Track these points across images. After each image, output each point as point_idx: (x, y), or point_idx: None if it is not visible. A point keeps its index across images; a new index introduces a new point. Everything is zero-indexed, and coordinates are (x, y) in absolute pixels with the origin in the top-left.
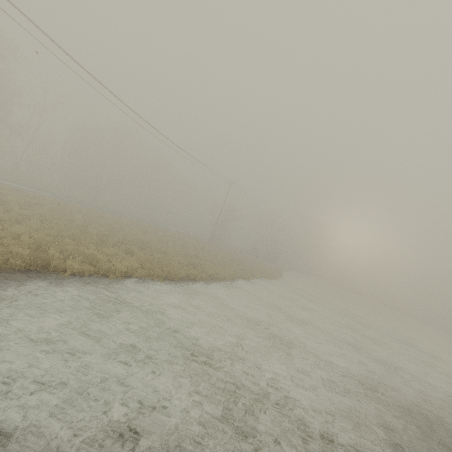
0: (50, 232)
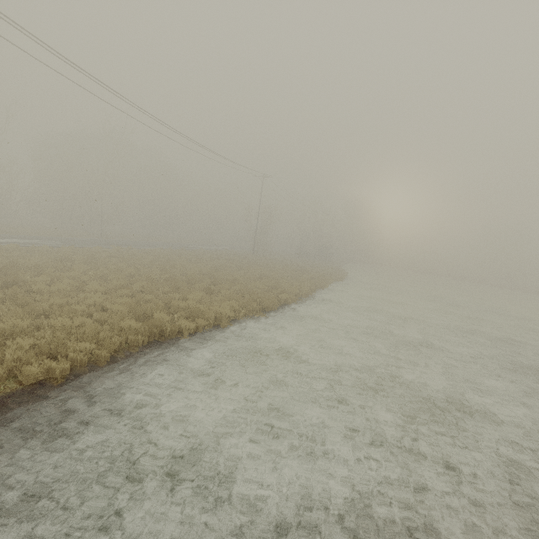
0: (122, 291)
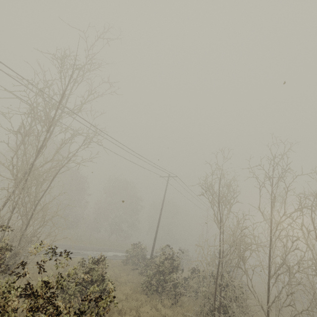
0: None
